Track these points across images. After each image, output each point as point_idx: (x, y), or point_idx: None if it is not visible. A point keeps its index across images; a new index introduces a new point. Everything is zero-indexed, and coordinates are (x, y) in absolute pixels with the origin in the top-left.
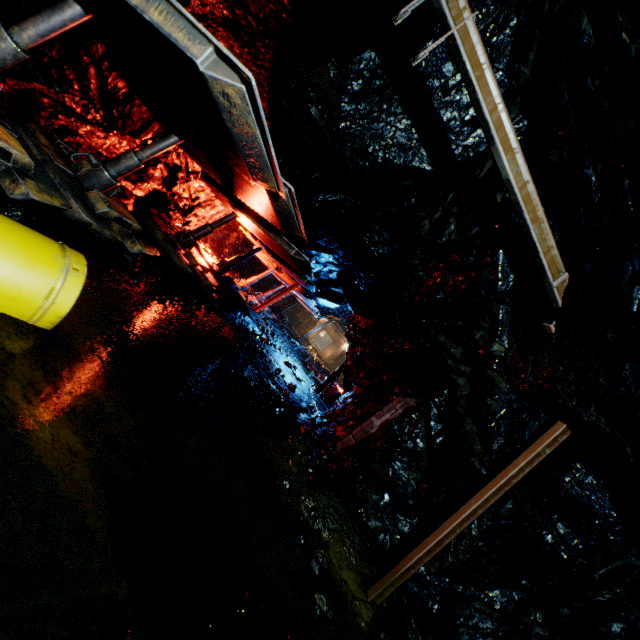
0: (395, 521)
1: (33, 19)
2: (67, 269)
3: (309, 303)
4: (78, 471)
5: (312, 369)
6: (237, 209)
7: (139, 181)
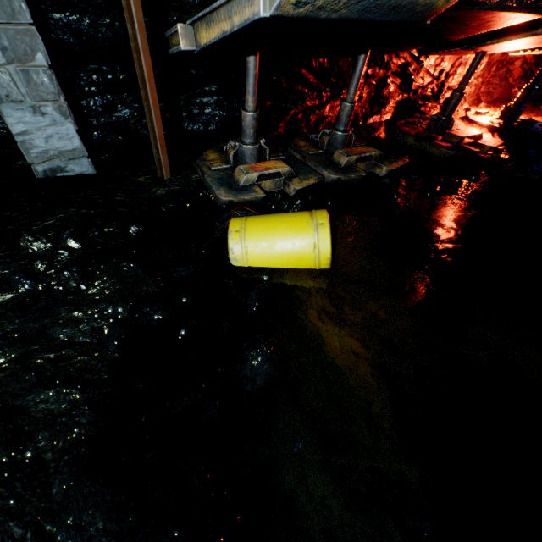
0: None
1: (246, 91)
2: (316, 227)
3: None
4: (361, 368)
5: None
6: (472, 48)
7: (380, 109)
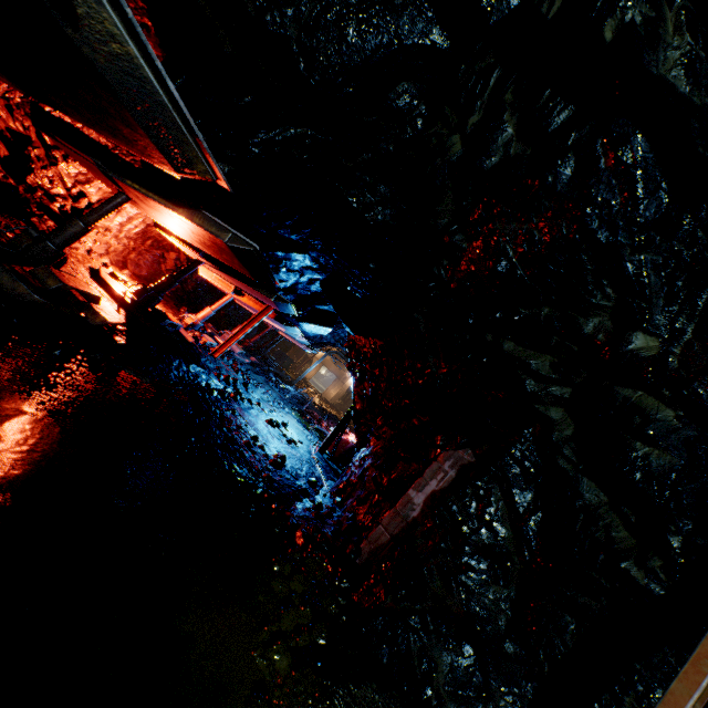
0: (493, 700)
1: None
2: None
3: (294, 334)
4: None
5: (314, 418)
6: (111, 174)
7: None
